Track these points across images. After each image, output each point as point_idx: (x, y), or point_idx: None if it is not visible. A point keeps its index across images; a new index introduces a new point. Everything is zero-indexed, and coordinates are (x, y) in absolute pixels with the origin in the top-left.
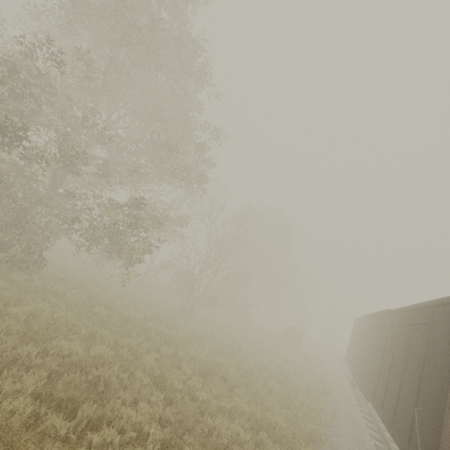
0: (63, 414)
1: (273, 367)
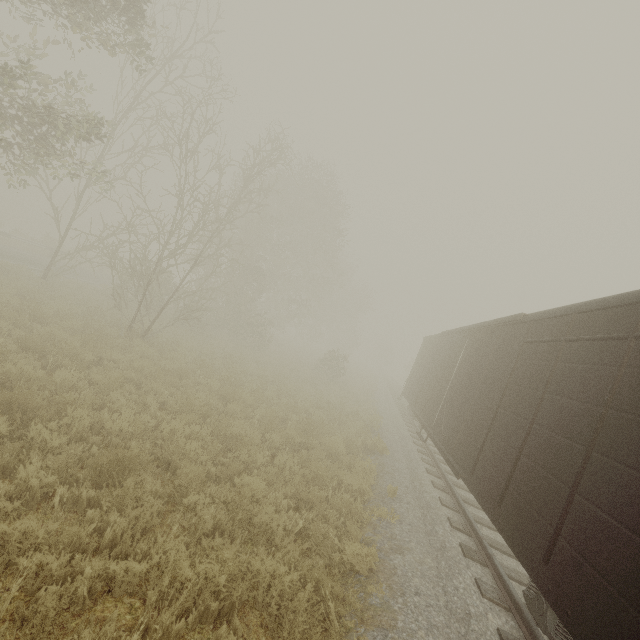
0: None
1: (295, 419)
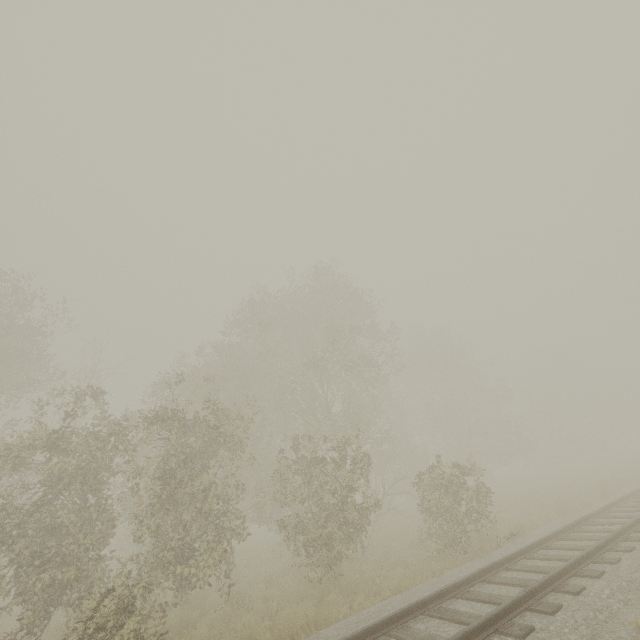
0: None
1: None
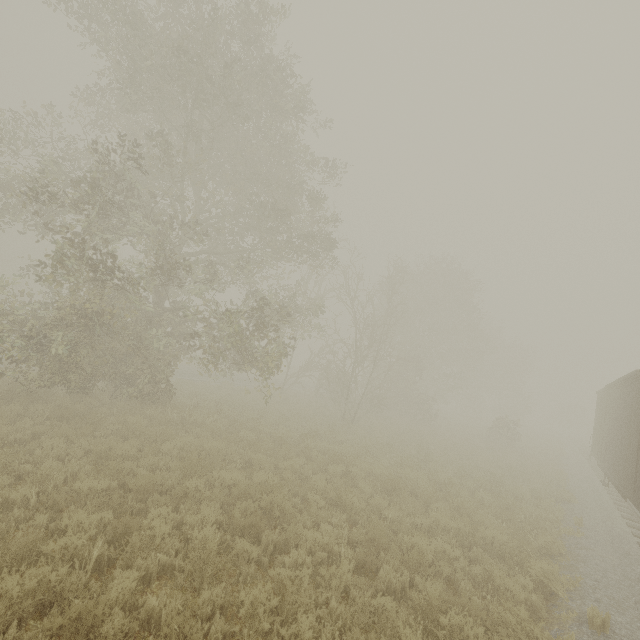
0: (248, 541)
1: (481, 474)
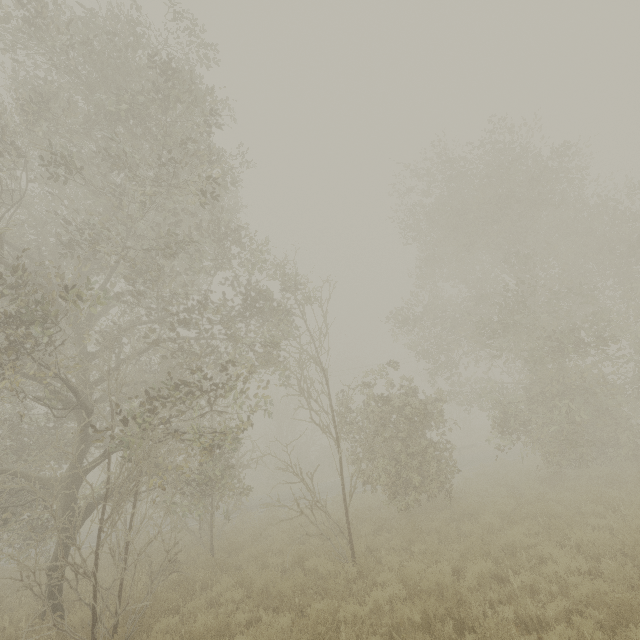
0: None
1: None
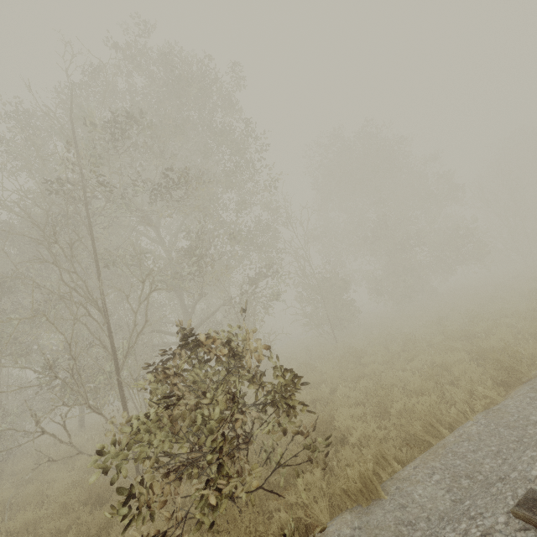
0: None
1: None
